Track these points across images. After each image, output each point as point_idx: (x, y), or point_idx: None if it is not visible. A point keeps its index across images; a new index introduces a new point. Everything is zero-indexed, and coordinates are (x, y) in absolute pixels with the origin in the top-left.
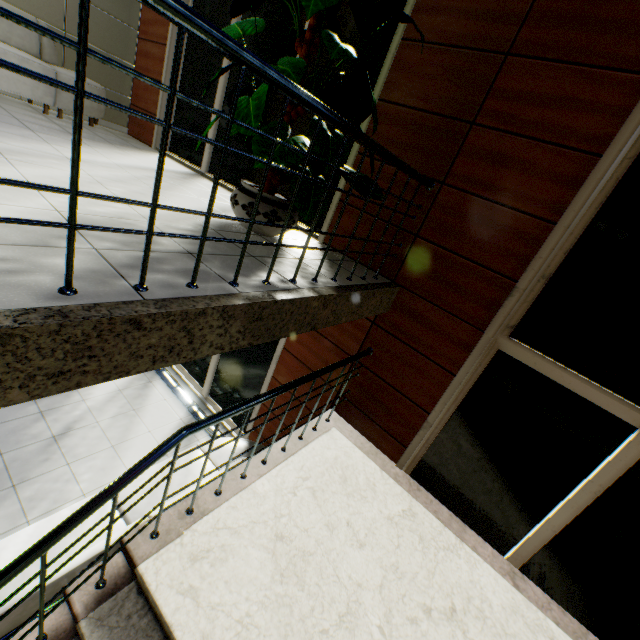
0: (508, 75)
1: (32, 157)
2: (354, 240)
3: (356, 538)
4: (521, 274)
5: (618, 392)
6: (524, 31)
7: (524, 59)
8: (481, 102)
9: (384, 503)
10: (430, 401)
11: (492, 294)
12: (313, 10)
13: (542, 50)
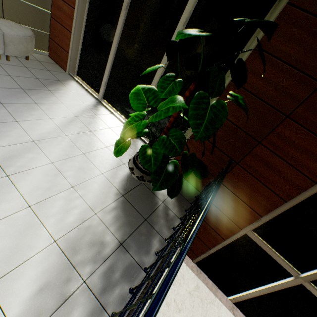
0: (284, 127)
1: (18, 159)
2: None
3: (177, 307)
4: (264, 215)
5: (290, 263)
6: (300, 108)
7: (295, 123)
8: (267, 134)
9: (187, 284)
10: (211, 245)
11: (249, 217)
12: (199, 136)
13: (306, 123)
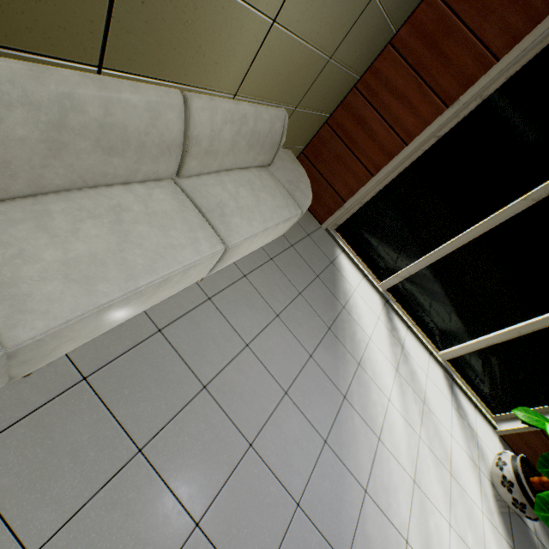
0: None
1: (432, 543)
2: (531, 452)
3: None
4: None
5: None
6: None
7: None
8: None
9: None
10: None
11: None
12: None
13: None
